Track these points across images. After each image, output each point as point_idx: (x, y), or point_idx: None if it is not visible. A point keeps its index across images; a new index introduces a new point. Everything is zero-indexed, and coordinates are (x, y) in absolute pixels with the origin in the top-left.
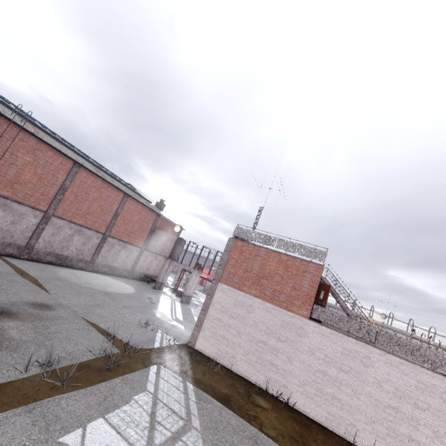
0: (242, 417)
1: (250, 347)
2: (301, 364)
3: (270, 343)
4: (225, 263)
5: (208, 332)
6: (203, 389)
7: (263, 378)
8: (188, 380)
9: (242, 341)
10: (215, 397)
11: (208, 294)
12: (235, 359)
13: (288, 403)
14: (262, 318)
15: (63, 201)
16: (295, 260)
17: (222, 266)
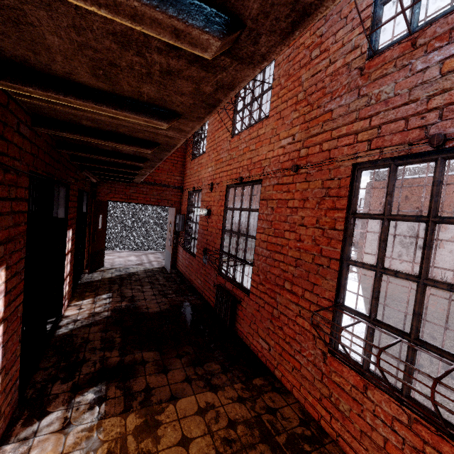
0: (390, 277)
1: (403, 251)
2: (449, 252)
3: (419, 245)
4: (368, 201)
5: (368, 249)
6: (364, 269)
7: (418, 268)
8: (353, 267)
9: (395, 249)
10: (372, 272)
11: (361, 226)
12: (393, 262)
13: (442, 279)
14: (408, 230)
15: (254, 200)
16: (427, 179)
17: (367, 204)
